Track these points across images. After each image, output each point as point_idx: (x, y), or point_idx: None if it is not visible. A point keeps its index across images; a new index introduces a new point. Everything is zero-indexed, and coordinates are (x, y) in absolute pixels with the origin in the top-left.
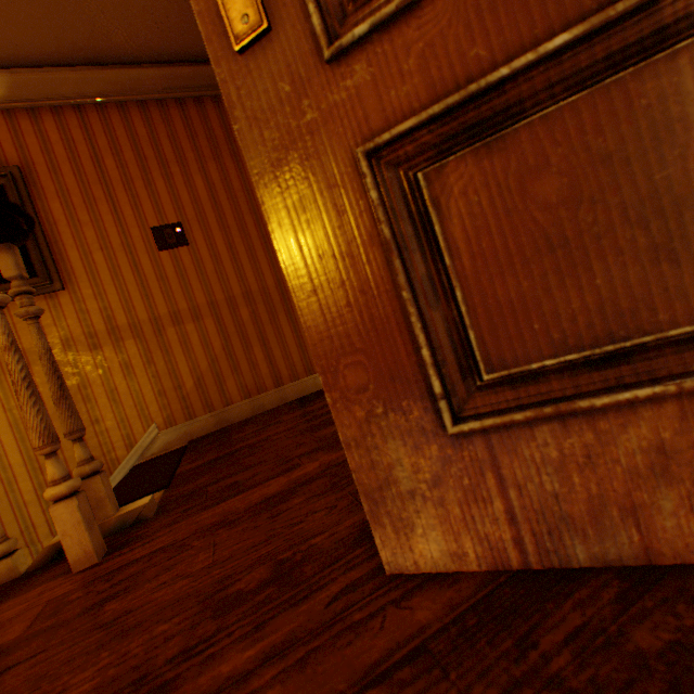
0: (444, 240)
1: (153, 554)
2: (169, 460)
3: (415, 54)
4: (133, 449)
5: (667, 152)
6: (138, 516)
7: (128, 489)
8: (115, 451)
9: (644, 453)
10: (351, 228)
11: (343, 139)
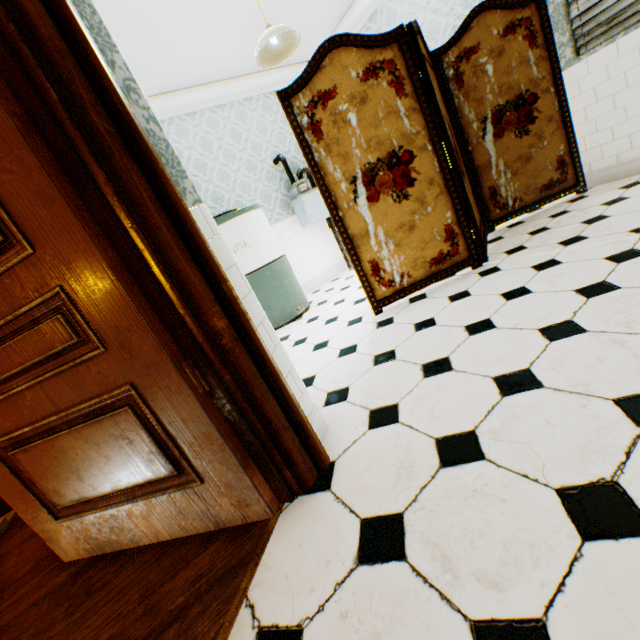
0: (27, 471)
1: None
2: None
3: None
4: None
5: (69, 457)
6: None
7: None
8: None
9: (107, 523)
10: None
11: None
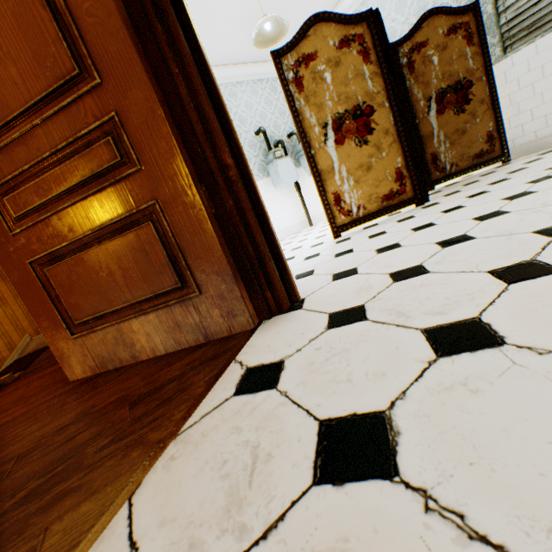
0: (56, 287)
1: (4, 394)
2: (35, 354)
3: (37, 238)
4: (15, 350)
5: (94, 272)
6: (3, 383)
7: (5, 373)
8: (1, 353)
9: (114, 339)
10: (33, 281)
11: (24, 256)
